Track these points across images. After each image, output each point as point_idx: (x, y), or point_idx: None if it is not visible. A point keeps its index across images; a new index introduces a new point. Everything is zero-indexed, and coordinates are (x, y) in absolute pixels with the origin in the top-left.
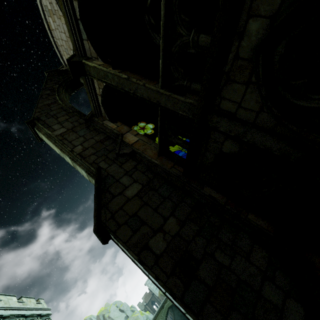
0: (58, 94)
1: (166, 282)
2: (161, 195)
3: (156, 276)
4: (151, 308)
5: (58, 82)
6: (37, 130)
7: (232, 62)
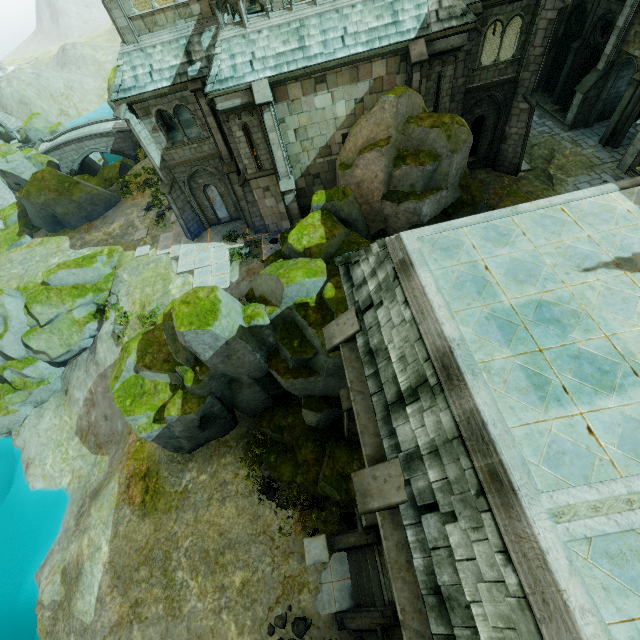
0: None
1: None
2: None
3: None
4: None
5: None
6: None
7: (611, 2)
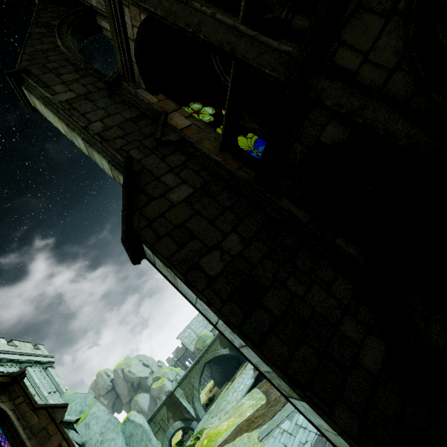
0: (59, 36)
1: (221, 309)
2: (221, 205)
3: (208, 301)
4: (183, 364)
5: (59, 16)
6: (26, 90)
7: None
